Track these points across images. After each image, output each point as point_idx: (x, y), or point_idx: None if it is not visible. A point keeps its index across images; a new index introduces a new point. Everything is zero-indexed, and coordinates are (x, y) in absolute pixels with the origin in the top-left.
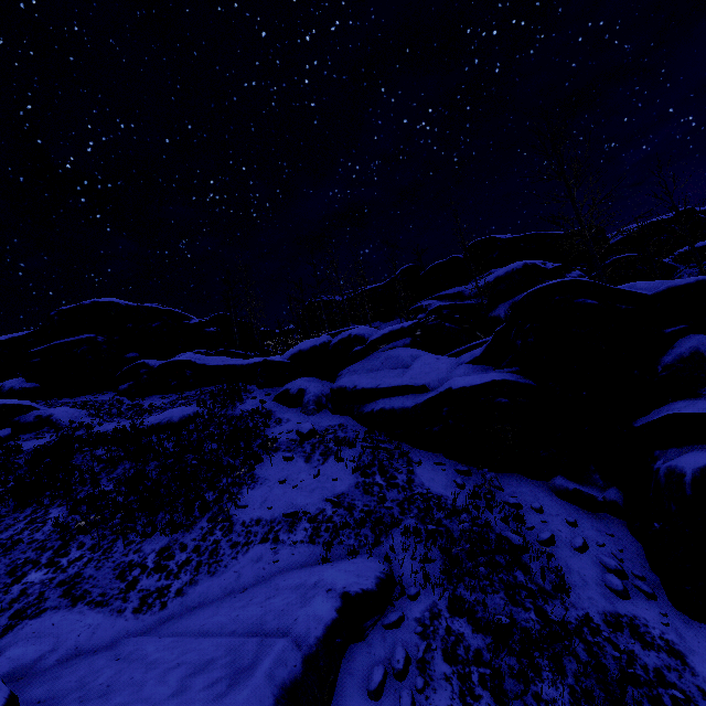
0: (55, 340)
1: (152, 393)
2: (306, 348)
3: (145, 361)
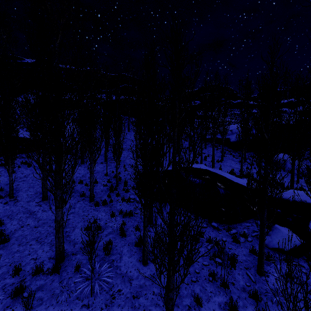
0: (205, 93)
1: (234, 108)
2: (285, 102)
3: (231, 101)
